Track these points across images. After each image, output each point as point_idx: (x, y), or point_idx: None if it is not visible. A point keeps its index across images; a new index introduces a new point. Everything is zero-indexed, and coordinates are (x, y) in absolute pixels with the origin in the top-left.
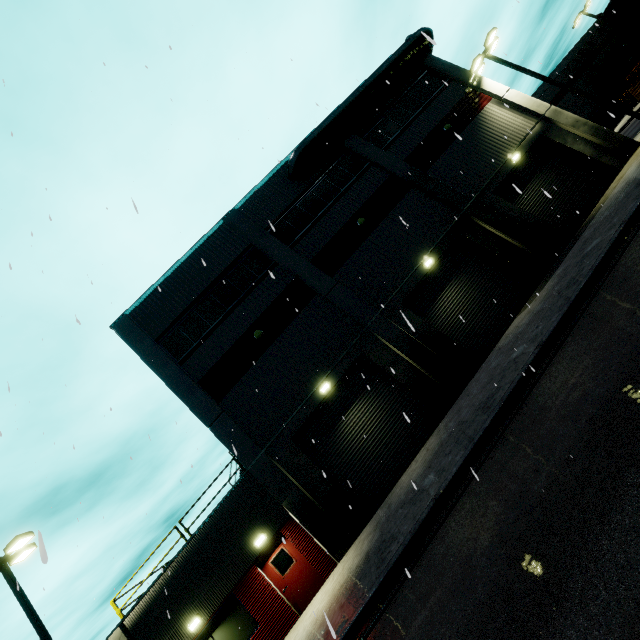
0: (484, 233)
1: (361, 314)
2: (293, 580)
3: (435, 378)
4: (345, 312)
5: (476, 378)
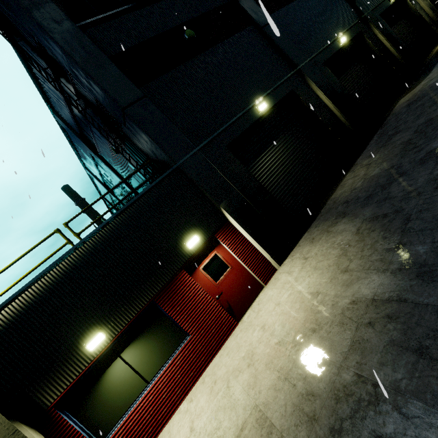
0: (376, 38)
1: (294, 55)
2: (228, 287)
3: (352, 125)
4: (280, 48)
5: (390, 124)
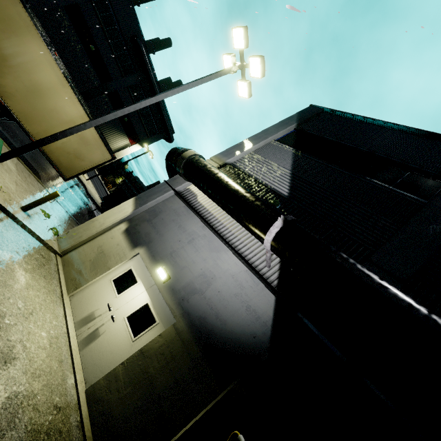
0: None
1: (33, 3)
2: None
3: None
4: None
5: None
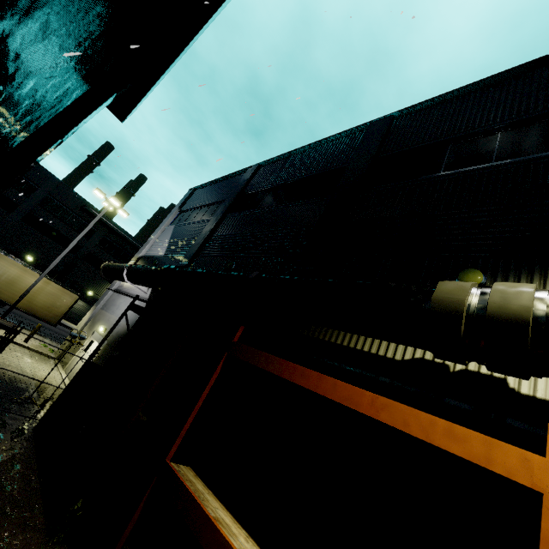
0: None
1: None
2: None
3: None
4: None
5: None
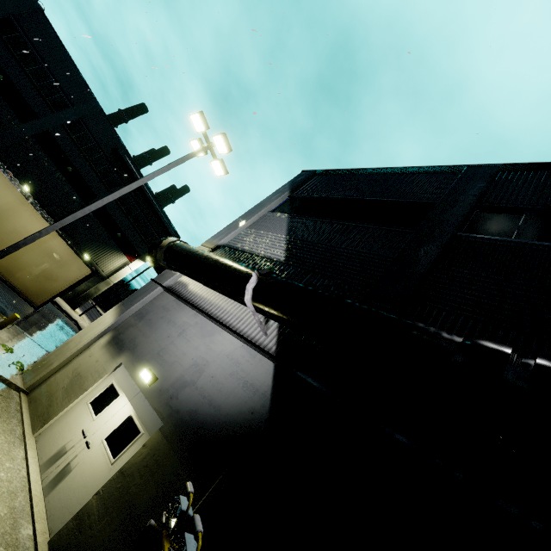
0: None
1: None
2: None
3: None
4: (2, 131)
5: None
